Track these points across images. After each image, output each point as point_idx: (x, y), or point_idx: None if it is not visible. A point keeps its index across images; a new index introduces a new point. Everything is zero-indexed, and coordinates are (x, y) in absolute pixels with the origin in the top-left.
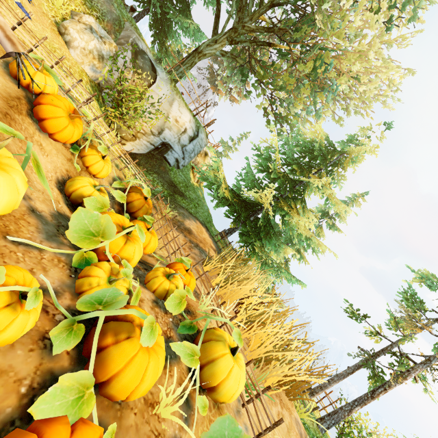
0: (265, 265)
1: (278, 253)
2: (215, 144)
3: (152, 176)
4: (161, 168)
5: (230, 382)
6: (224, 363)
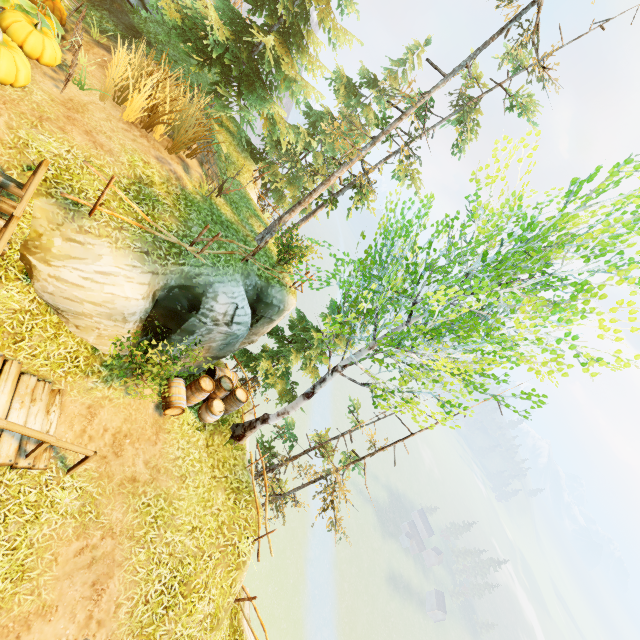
0: (228, 108)
1: (263, 108)
2: (237, 2)
3: (100, 12)
4: (116, 6)
5: (16, 24)
6: (13, 15)
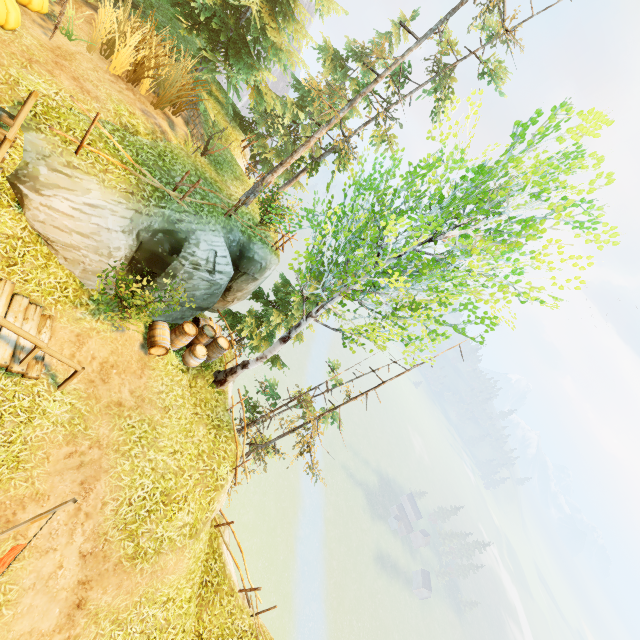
0: (215, 72)
1: (249, 76)
2: None
3: None
4: None
5: None
6: None
